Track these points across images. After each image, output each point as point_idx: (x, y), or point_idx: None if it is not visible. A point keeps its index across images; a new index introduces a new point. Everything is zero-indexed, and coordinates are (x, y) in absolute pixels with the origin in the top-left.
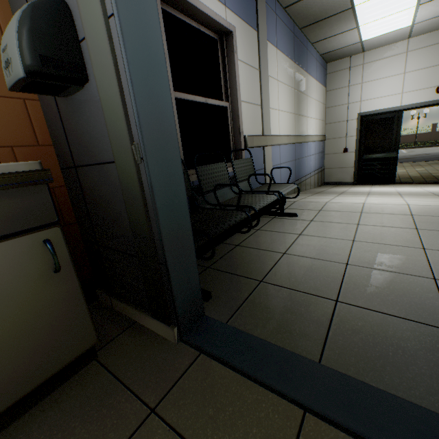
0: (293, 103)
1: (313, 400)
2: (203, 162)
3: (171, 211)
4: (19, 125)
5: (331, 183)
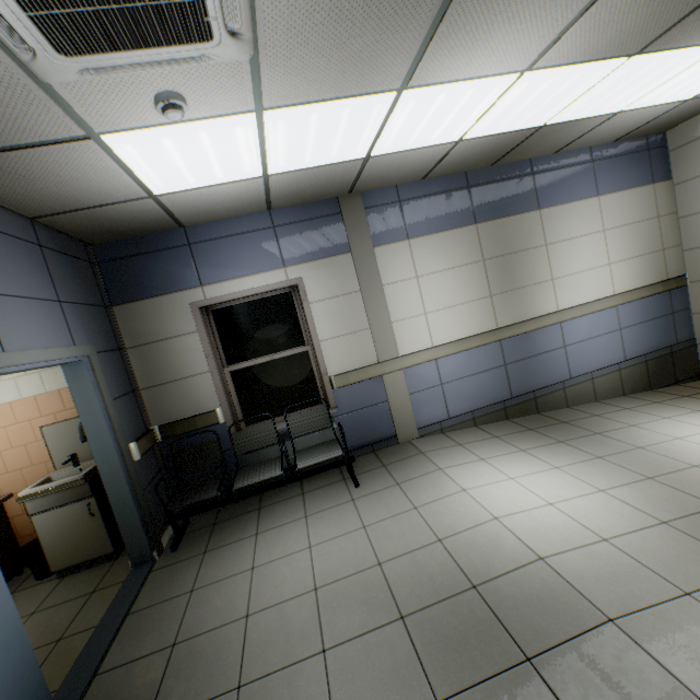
0: (483, 281)
1: (103, 621)
2: (273, 414)
3: (120, 500)
4: None
5: None
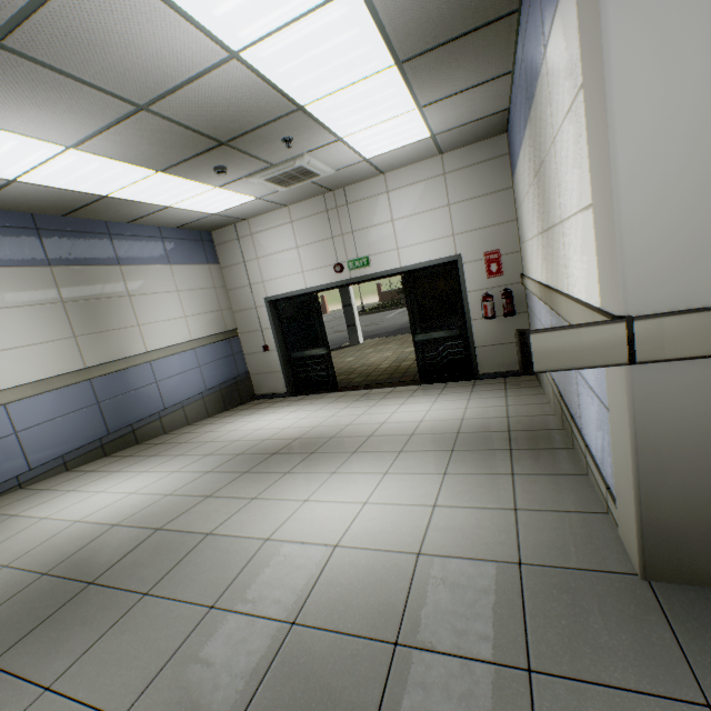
0: (66, 322)
1: None
2: None
3: None
4: None
5: (264, 396)
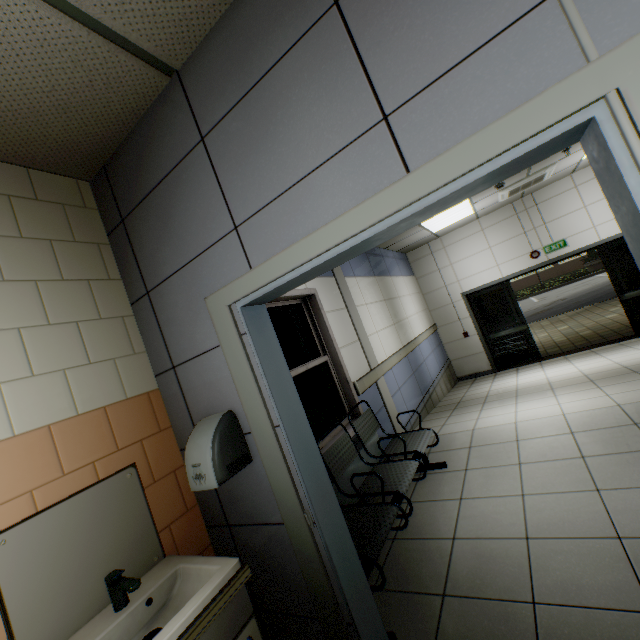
0: (388, 314)
1: None
2: (320, 434)
3: (344, 560)
4: (173, 499)
5: (466, 376)
